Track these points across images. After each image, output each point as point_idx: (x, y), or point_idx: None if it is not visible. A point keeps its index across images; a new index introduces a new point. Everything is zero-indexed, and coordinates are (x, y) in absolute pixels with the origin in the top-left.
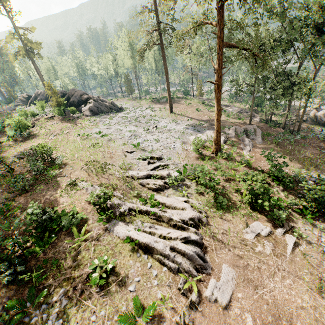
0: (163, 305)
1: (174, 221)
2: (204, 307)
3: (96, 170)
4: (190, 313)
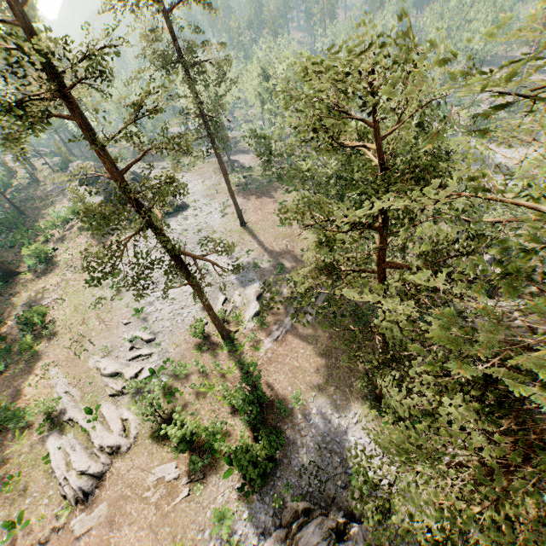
0: (38, 522)
1: (94, 446)
2: (64, 532)
3: (74, 352)
4: (52, 533)
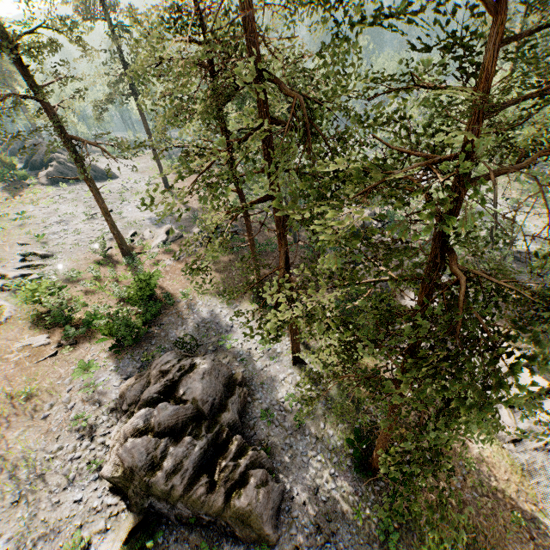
0: None
1: None
2: None
3: None
4: None
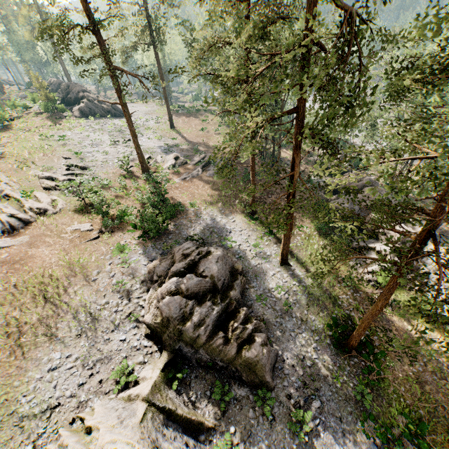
0: None
1: (25, 207)
2: None
3: (18, 166)
4: None
